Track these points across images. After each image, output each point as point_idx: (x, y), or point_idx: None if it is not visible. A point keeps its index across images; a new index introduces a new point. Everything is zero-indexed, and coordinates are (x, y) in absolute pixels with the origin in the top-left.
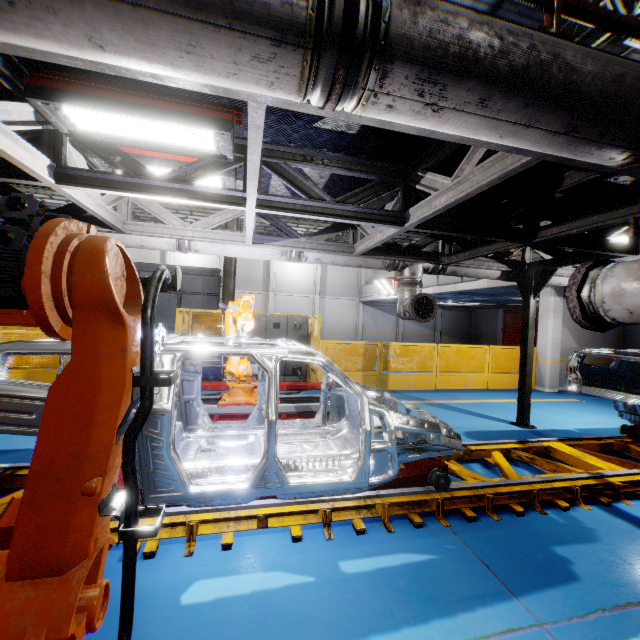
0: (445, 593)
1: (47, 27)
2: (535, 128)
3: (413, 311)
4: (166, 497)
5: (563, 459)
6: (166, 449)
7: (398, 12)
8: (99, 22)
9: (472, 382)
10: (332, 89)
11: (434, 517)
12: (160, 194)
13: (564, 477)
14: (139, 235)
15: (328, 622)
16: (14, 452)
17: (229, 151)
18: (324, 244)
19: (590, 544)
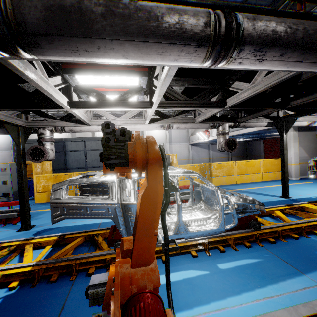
0: (270, 274)
1: (108, 54)
2: (304, 62)
3: (226, 147)
4: None
5: (311, 211)
6: None
7: (247, 25)
8: (129, 49)
9: (254, 178)
10: (217, 60)
11: (255, 242)
12: (114, 107)
13: (315, 219)
14: (96, 126)
15: (221, 289)
16: (56, 228)
17: (144, 84)
18: (180, 120)
19: None
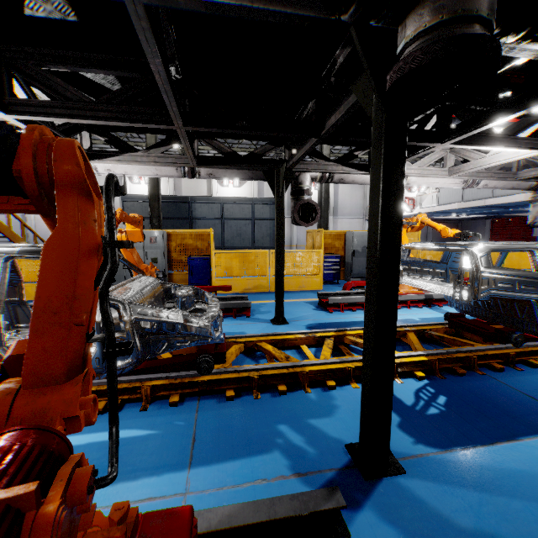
0: None
1: None
2: None
3: None
4: None
5: None
6: None
7: None
8: None
9: None
10: None
11: None
12: (499, 146)
13: None
14: None
15: None
16: (327, 324)
17: None
18: (496, 173)
19: None
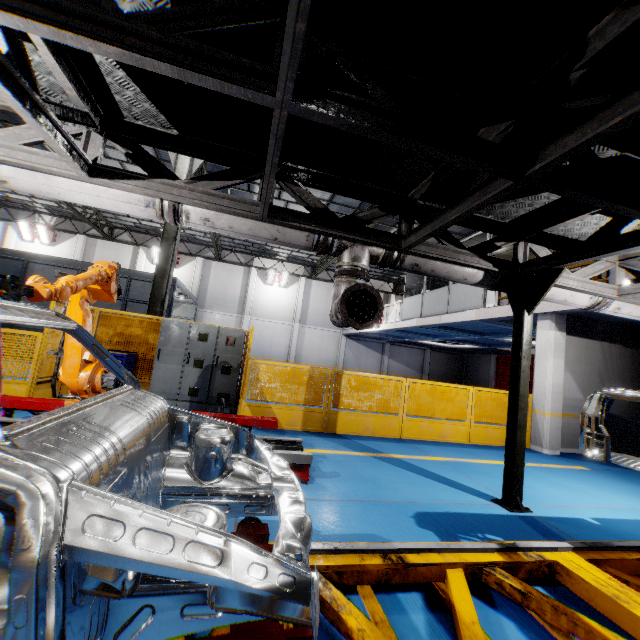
0: None
1: None
2: None
3: (344, 309)
4: None
5: (584, 595)
6: None
7: None
8: None
9: (449, 432)
10: None
11: None
12: None
13: None
14: None
15: None
16: None
17: None
18: (213, 195)
19: None
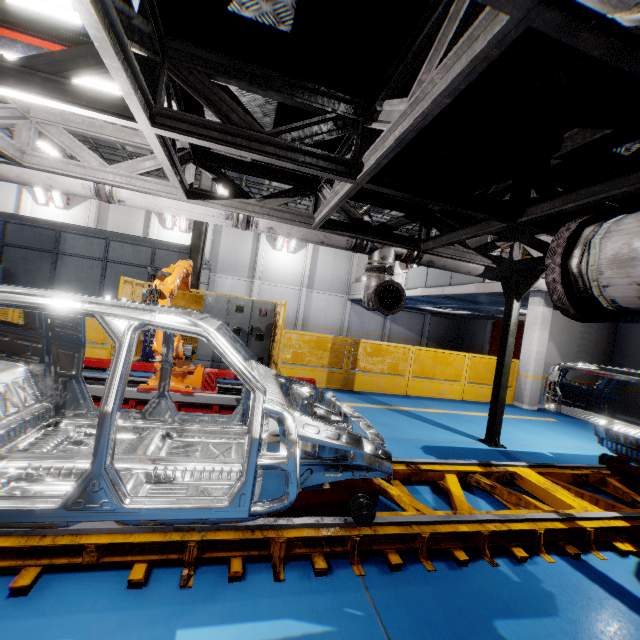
0: None
1: None
2: None
3: (376, 300)
4: None
5: (530, 490)
6: None
7: None
8: None
9: (447, 391)
10: None
11: (347, 560)
12: (10, 85)
13: (526, 516)
14: (46, 171)
15: None
16: None
17: None
18: (278, 210)
19: (547, 618)
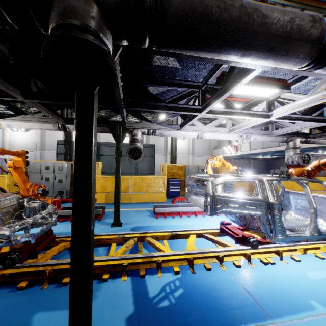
0: None
1: None
2: None
3: (301, 161)
4: (281, 238)
5: None
6: (280, 219)
7: None
8: None
9: None
10: None
11: None
12: (239, 115)
13: None
14: (184, 131)
15: None
16: (147, 227)
17: (276, 97)
18: (259, 131)
19: None
